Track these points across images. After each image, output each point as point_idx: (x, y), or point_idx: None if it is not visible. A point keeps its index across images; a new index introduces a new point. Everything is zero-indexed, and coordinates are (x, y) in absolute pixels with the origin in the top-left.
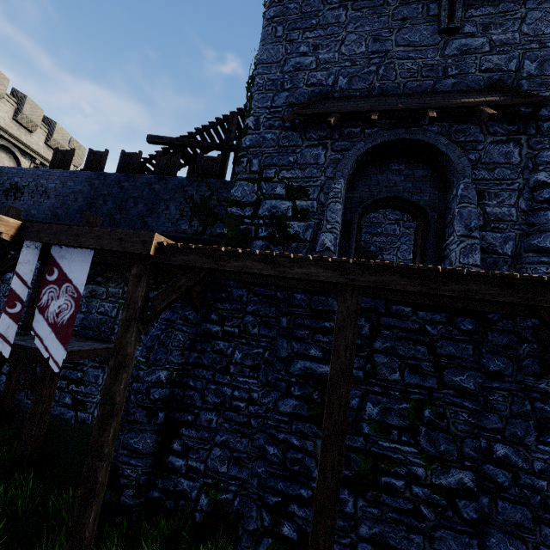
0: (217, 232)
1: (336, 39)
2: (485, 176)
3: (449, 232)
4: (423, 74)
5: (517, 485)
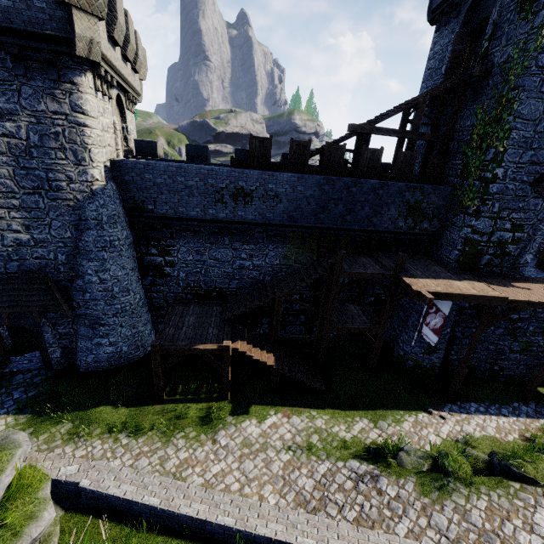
0: (424, 227)
1: None
2: None
3: None
4: None
5: None
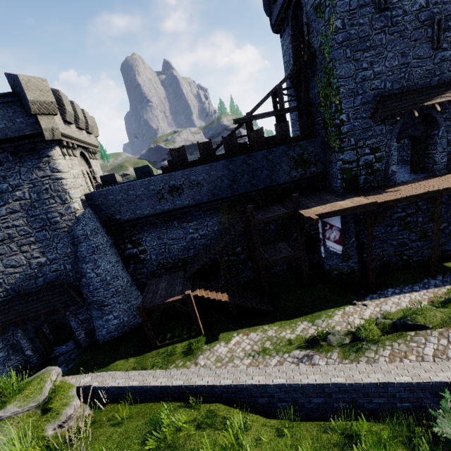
0: (313, 171)
1: (382, 57)
2: (448, 124)
3: (431, 148)
4: (425, 76)
5: None
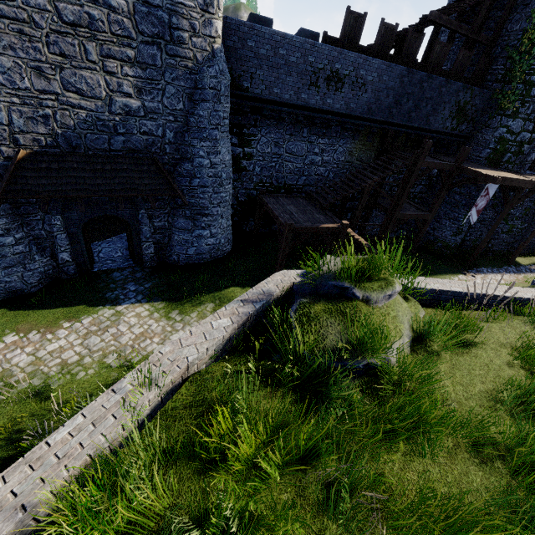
0: (462, 129)
1: None
2: None
3: None
4: None
5: (534, 224)
